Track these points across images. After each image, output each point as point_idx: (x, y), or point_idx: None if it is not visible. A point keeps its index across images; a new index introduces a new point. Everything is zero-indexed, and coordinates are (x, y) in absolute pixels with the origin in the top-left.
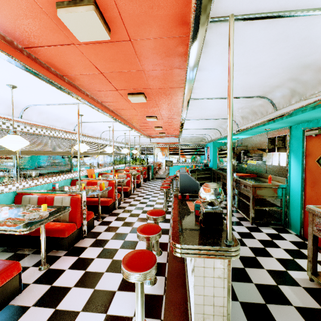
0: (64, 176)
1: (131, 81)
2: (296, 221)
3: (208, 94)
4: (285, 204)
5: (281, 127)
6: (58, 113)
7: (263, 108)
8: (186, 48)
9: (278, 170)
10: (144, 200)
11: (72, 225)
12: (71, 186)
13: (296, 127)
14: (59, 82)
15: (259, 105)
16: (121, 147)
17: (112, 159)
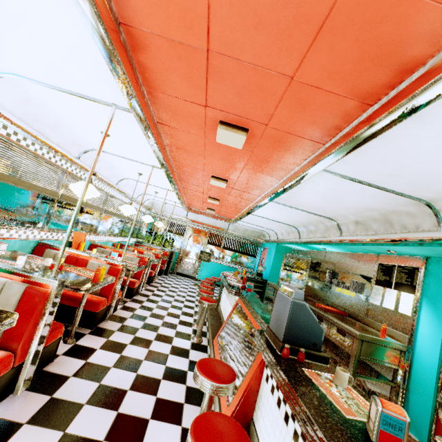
0: (26, 233)
1: (249, 95)
2: (422, 418)
3: (356, 170)
4: (400, 380)
5: (413, 254)
6: (64, 115)
7: (411, 219)
8: (429, 54)
9: (392, 318)
10: (159, 310)
11: (4, 358)
12: (34, 256)
13: (438, 261)
14: (110, 26)
15: (407, 213)
16: (140, 212)
17: (120, 225)
